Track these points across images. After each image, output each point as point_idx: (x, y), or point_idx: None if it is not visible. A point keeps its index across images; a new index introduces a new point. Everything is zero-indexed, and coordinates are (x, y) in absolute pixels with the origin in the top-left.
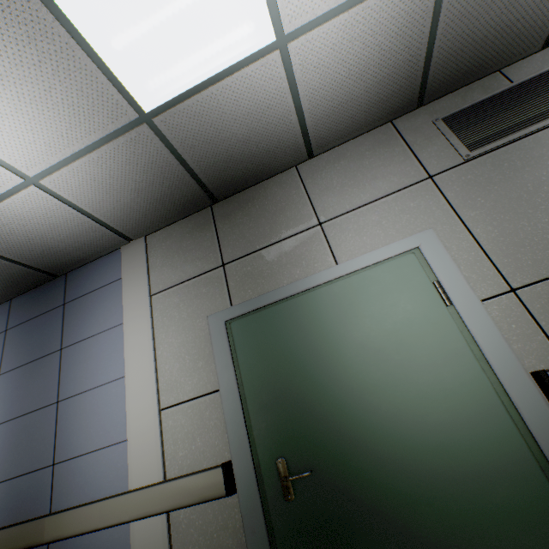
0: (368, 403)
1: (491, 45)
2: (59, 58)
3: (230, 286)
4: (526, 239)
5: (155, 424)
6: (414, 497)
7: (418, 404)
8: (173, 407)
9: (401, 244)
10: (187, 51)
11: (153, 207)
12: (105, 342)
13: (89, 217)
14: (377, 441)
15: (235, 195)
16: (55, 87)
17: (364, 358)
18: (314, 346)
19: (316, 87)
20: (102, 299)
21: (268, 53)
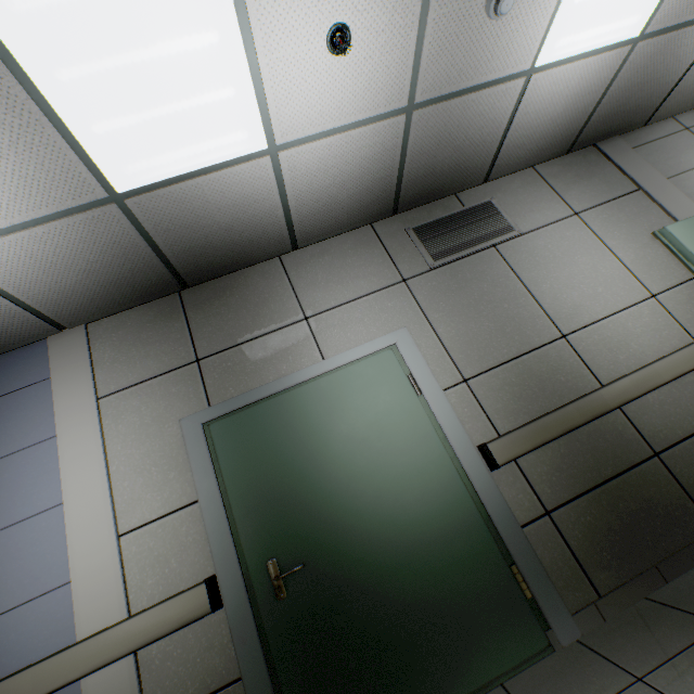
0: (355, 490)
1: (447, 176)
2: (23, 132)
3: (207, 384)
4: (474, 339)
5: (113, 553)
6: (395, 566)
7: (397, 484)
8: (137, 529)
9: (381, 341)
10: (177, 144)
11: (105, 290)
12: (27, 463)
13: (9, 299)
14: (363, 523)
15: (210, 281)
16: (7, 158)
17: (351, 449)
18: (303, 441)
19: (304, 189)
20: (18, 407)
21: (259, 157)
